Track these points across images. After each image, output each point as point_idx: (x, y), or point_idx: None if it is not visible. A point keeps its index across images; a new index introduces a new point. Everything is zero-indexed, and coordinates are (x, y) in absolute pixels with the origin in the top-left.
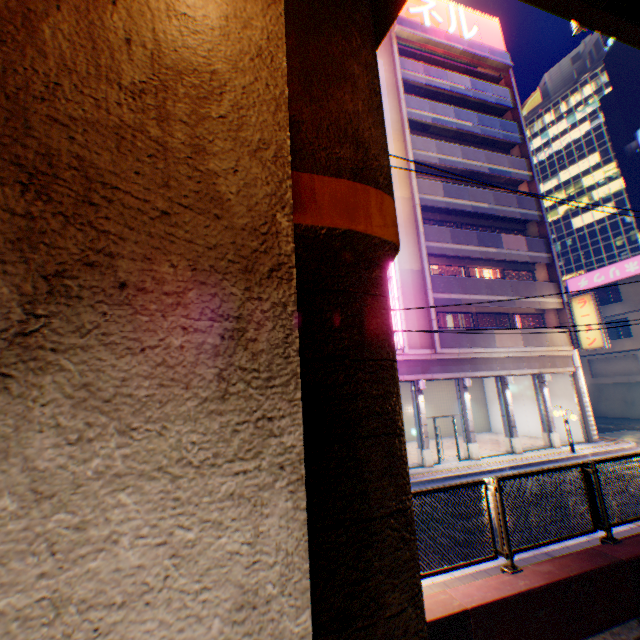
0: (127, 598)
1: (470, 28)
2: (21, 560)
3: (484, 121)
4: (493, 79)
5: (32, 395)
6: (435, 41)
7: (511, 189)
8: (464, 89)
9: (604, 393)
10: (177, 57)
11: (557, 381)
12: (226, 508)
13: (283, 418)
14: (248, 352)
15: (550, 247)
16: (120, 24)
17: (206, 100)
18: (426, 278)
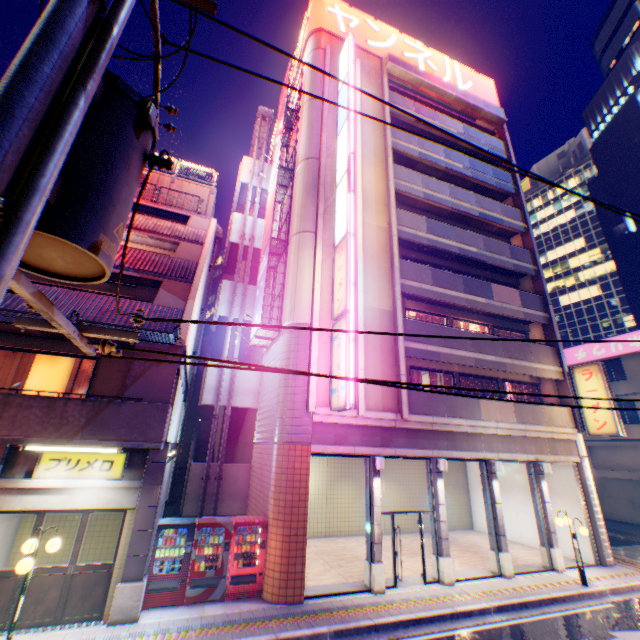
0: None
1: (465, 82)
2: None
3: (476, 166)
4: (487, 132)
5: None
6: (428, 83)
7: (503, 240)
8: (456, 133)
9: (607, 488)
10: None
11: (557, 472)
12: None
13: None
14: None
15: (547, 305)
16: None
17: None
18: (398, 321)
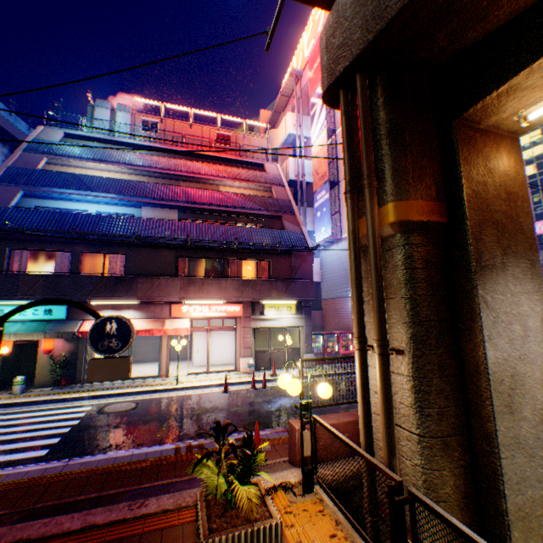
0: (525, 315)
1: None
2: (511, 305)
3: None
4: None
5: (505, 275)
6: None
7: None
8: None
9: None
10: (507, 189)
11: None
12: (535, 302)
13: (540, 285)
14: (533, 269)
15: None
16: (497, 181)
17: (514, 201)
18: None
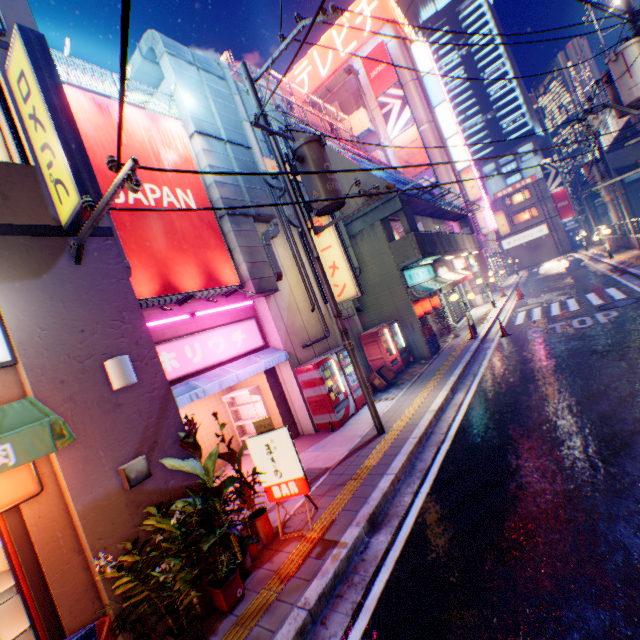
0: None
1: None
2: None
3: None
4: None
5: None
6: None
7: None
8: None
9: None
10: None
11: None
12: None
13: None
14: None
15: None
16: None
17: None
18: None
